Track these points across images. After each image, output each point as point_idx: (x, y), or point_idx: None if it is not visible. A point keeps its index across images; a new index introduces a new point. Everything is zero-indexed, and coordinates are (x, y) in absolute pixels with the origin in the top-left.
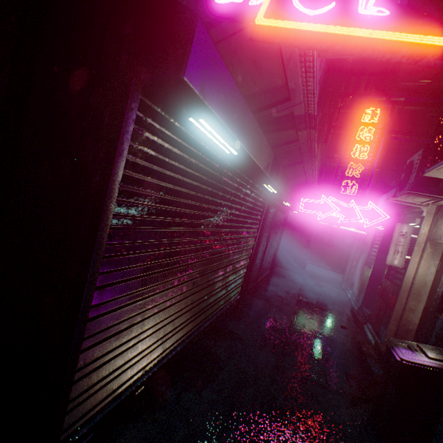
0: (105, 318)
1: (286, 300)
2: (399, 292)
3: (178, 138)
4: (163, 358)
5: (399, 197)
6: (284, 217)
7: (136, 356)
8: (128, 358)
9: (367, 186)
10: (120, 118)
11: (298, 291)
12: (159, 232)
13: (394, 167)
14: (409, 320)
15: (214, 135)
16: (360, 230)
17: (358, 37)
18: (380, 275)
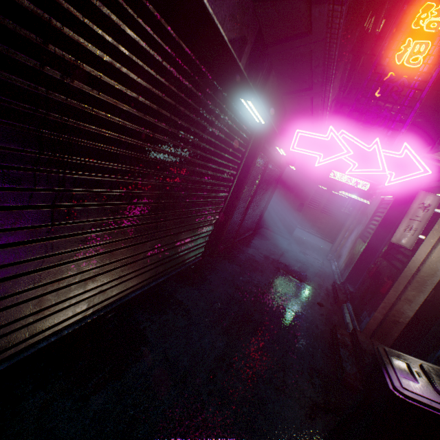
0: None
1: (263, 267)
2: (398, 278)
3: None
4: (26, 349)
5: (437, 153)
6: (278, 173)
7: None
8: None
9: (407, 117)
10: None
11: (279, 257)
12: None
13: (420, 129)
14: (401, 311)
15: None
16: (363, 198)
17: None
18: (374, 251)
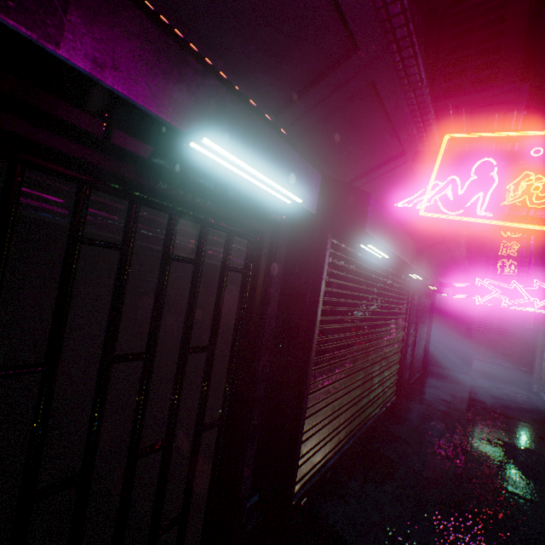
0: (312, 396)
1: (454, 405)
2: None
3: (344, 255)
4: (340, 448)
5: None
6: (430, 302)
7: (326, 437)
8: (322, 436)
9: (528, 263)
10: (322, 256)
11: (468, 395)
12: (337, 329)
13: None
14: None
15: (374, 250)
16: (542, 309)
17: (479, 224)
18: None
